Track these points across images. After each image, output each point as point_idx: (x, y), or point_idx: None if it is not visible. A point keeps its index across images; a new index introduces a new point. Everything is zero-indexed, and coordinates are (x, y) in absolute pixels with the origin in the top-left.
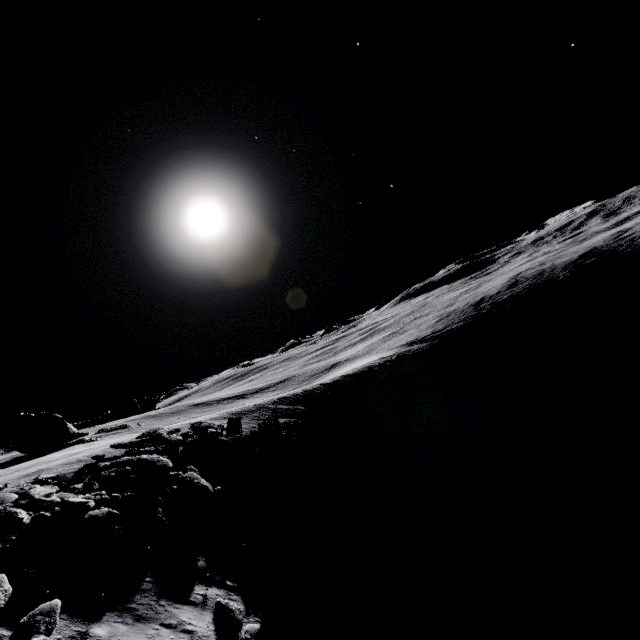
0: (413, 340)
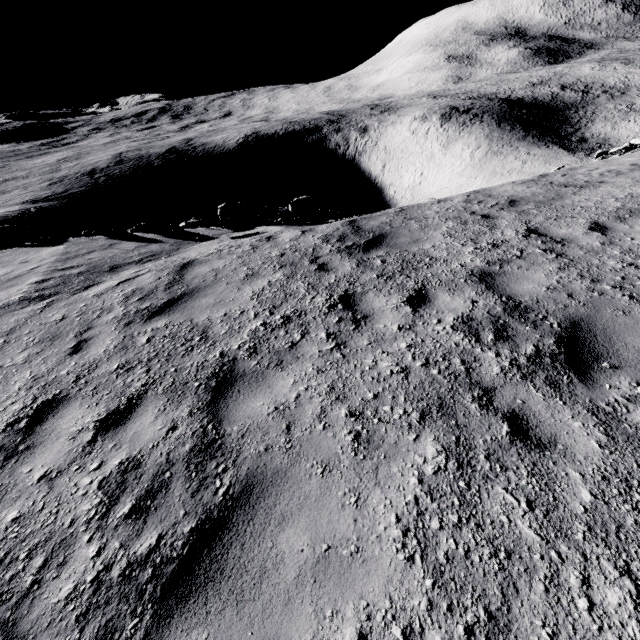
0: (34, 199)
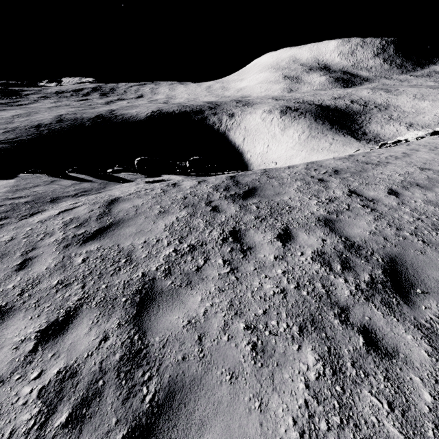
0: None
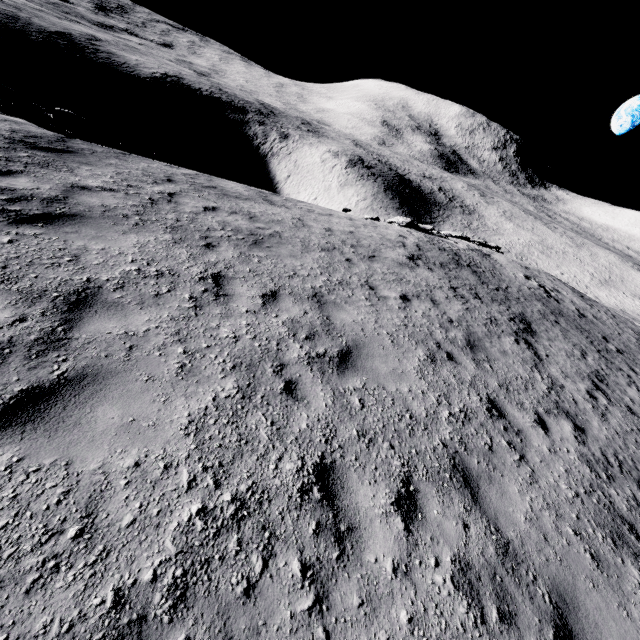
0: None
